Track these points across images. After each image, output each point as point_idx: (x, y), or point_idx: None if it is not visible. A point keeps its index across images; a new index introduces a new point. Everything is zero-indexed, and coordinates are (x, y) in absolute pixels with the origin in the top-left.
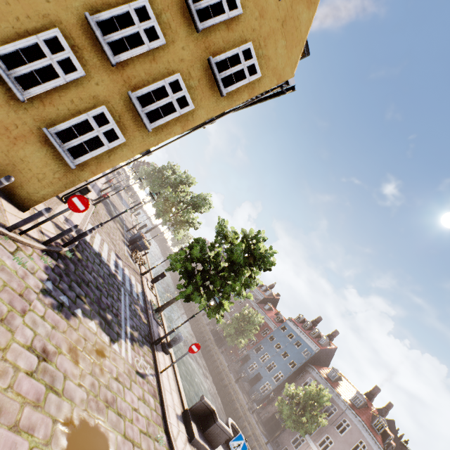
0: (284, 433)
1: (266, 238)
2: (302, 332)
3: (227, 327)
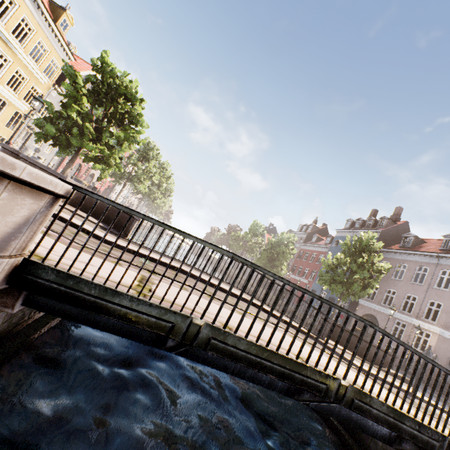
0: (378, 332)
1: (127, 73)
2: (355, 231)
3: (258, 262)
